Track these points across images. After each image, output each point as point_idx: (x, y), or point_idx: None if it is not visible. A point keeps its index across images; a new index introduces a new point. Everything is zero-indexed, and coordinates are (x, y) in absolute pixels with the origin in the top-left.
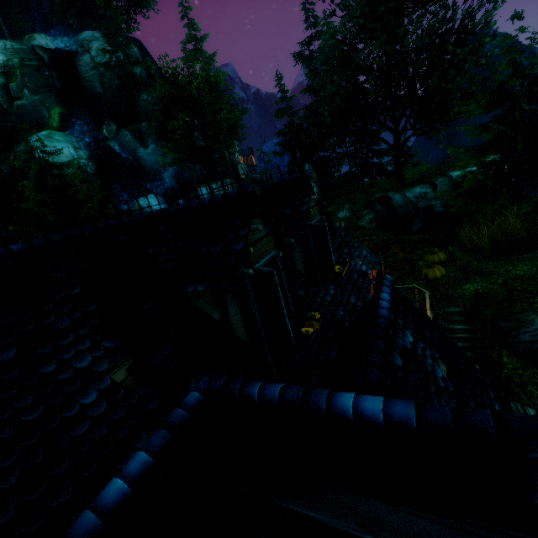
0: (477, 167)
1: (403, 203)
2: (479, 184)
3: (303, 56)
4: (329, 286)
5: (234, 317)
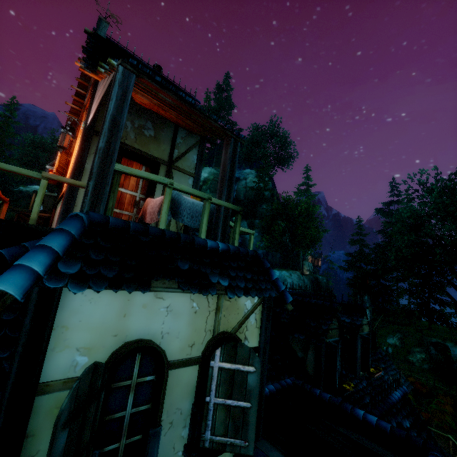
0: None
1: None
2: None
3: (383, 211)
4: (363, 379)
5: (310, 359)
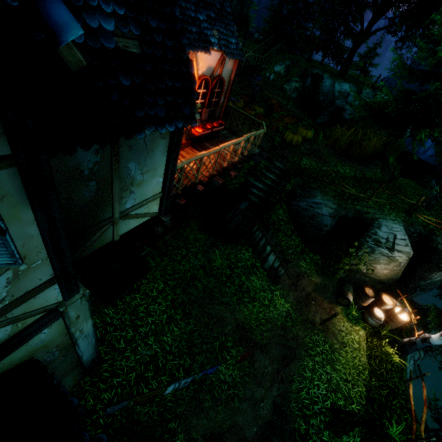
0: (397, 93)
1: (328, 91)
2: (385, 106)
3: None
4: None
5: None
